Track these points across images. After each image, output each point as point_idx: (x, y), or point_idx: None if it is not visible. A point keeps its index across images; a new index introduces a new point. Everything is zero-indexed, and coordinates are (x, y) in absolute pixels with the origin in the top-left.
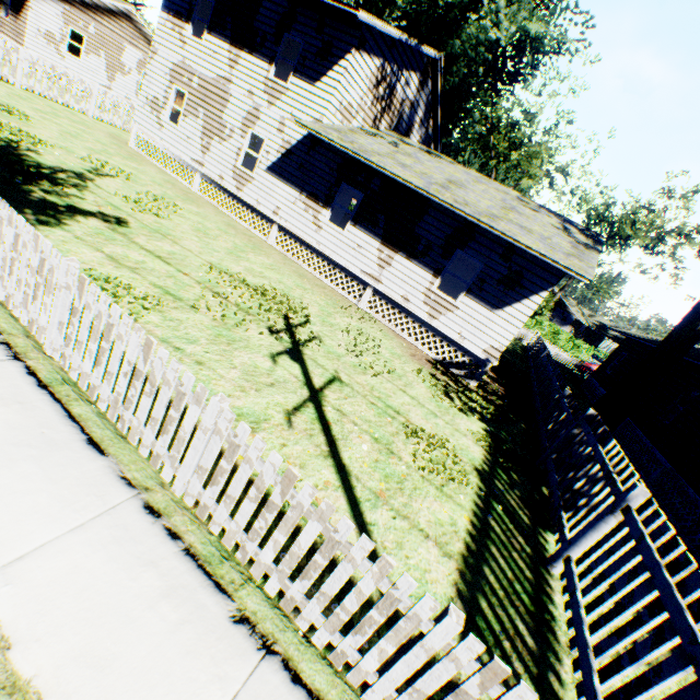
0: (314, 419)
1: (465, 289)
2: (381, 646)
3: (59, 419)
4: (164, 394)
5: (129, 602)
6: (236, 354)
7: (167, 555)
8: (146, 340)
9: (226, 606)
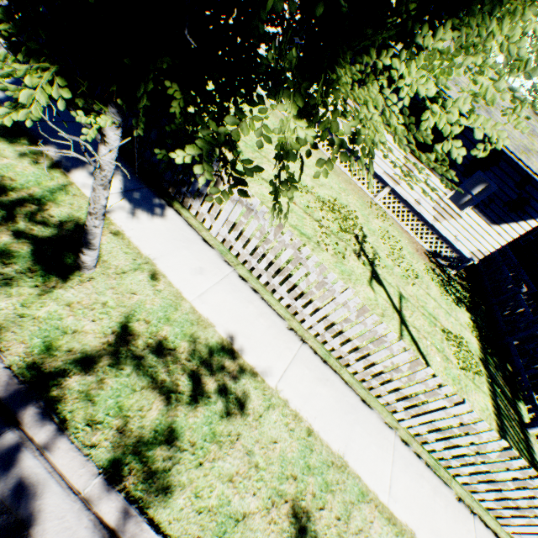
0: (410, 341)
1: (473, 204)
2: (531, 519)
3: (344, 387)
4: (418, 387)
5: (427, 500)
6: (357, 290)
7: (422, 469)
8: (415, 360)
9: (451, 493)
